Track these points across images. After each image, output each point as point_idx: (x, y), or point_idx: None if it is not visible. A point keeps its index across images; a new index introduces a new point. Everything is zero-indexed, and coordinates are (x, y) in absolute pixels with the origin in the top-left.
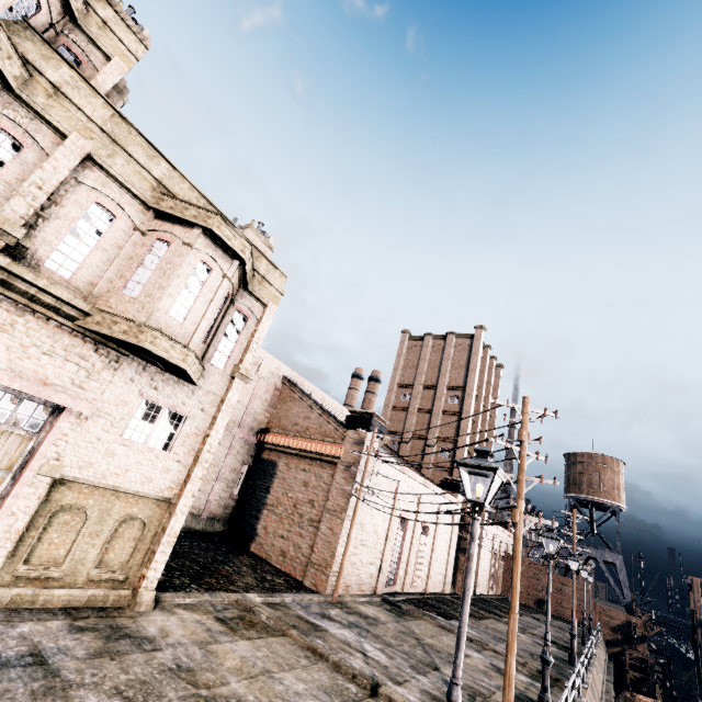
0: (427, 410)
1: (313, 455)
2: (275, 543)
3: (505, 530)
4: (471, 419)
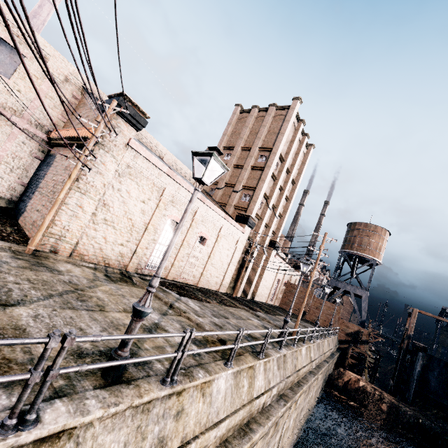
0: (240, 166)
1: (74, 142)
2: (32, 215)
3: (290, 266)
4: (271, 173)
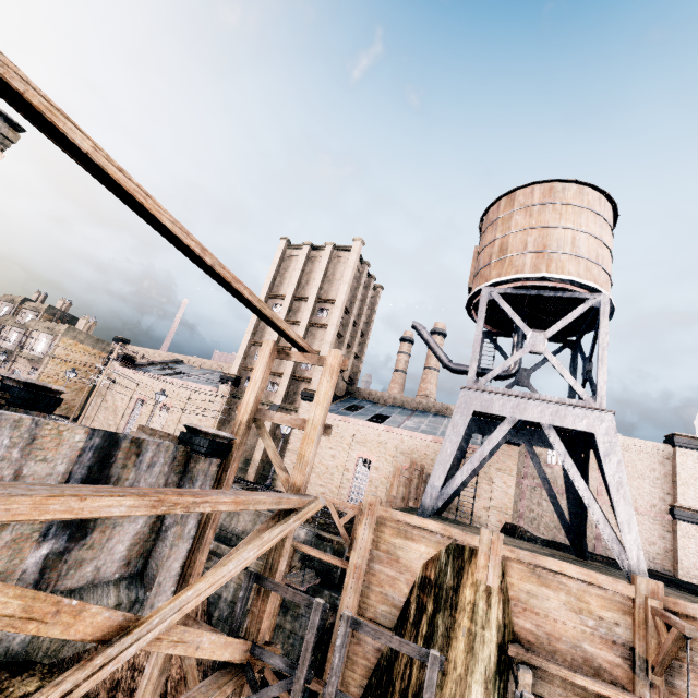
0: None
1: None
2: None
3: (398, 429)
4: (254, 320)
